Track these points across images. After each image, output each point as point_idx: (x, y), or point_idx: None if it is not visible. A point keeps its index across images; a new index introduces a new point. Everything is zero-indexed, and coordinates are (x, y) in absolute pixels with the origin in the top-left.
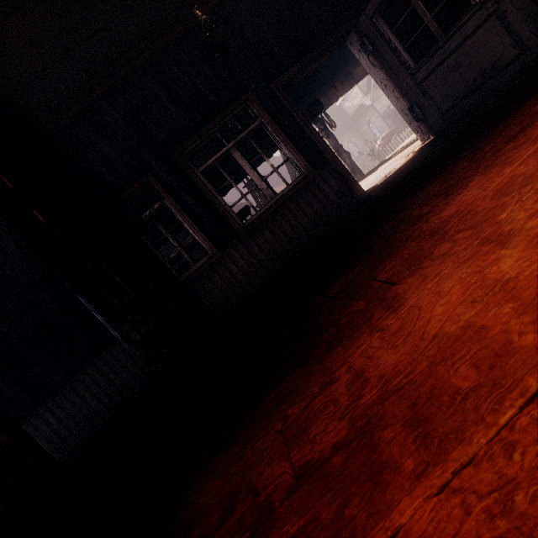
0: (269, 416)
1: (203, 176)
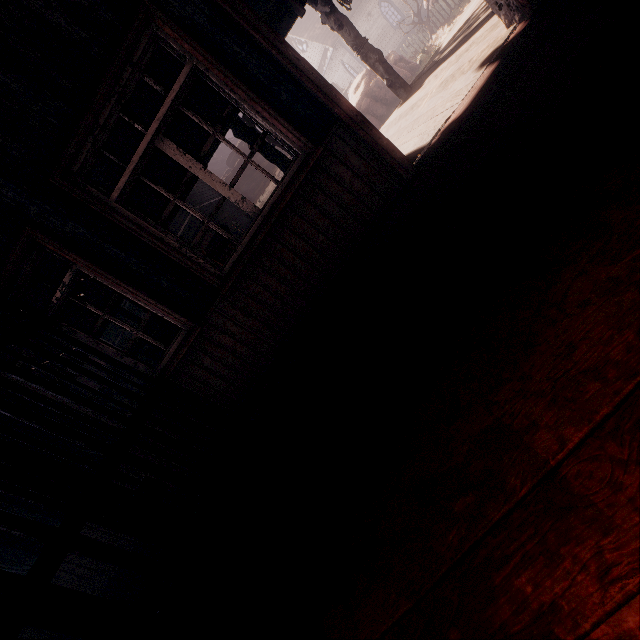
0: None
1: (124, 207)
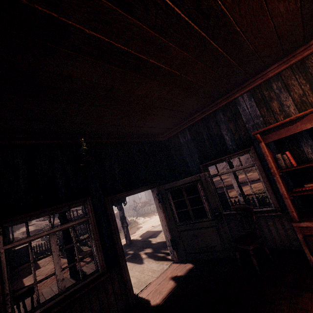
0: None
1: (5, 253)
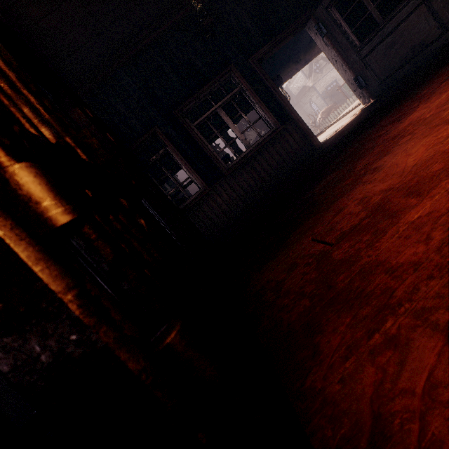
0: (299, 238)
1: (196, 130)
